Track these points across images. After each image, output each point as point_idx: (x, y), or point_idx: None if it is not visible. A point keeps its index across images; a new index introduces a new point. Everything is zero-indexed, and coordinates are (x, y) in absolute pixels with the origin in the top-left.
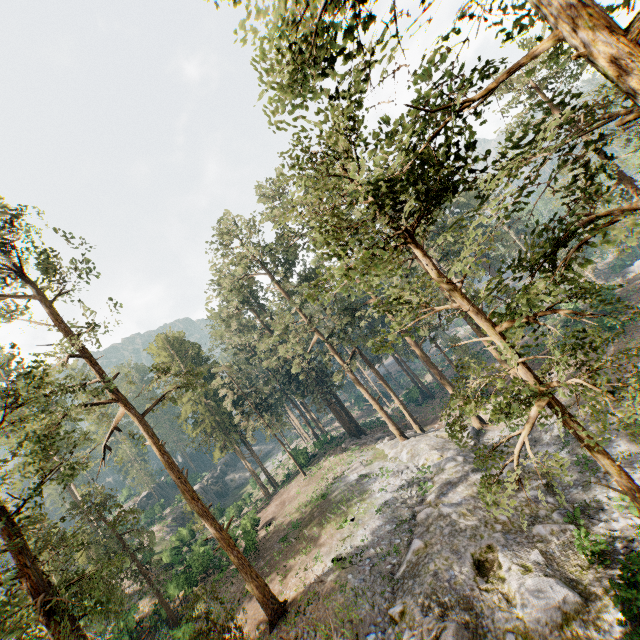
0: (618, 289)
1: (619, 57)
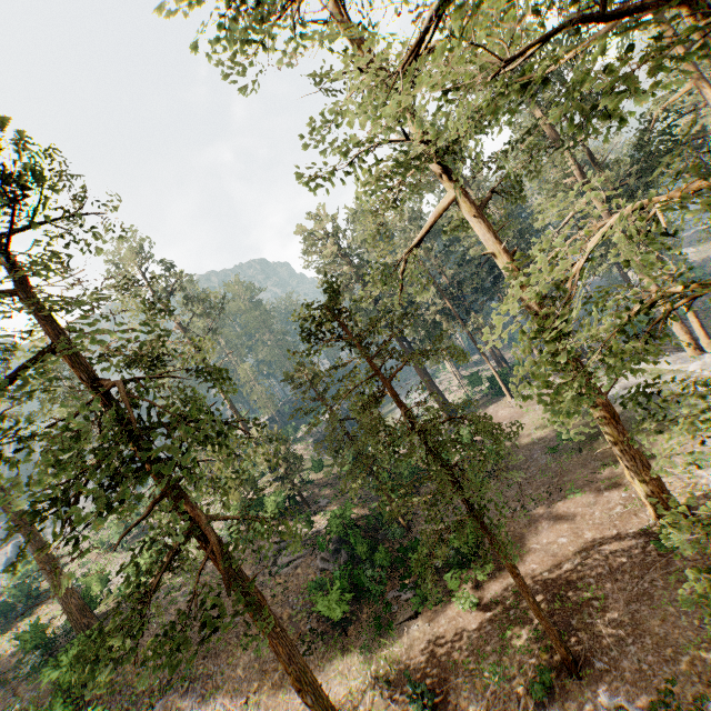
0: None
1: None
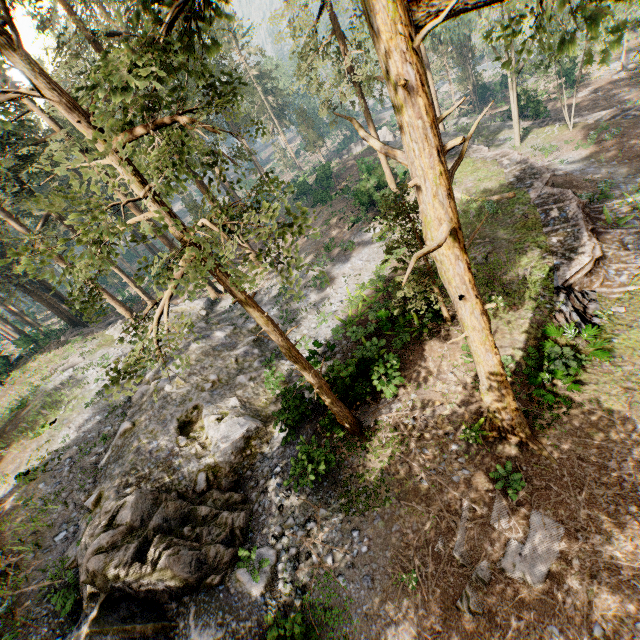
0: (336, 168)
1: None
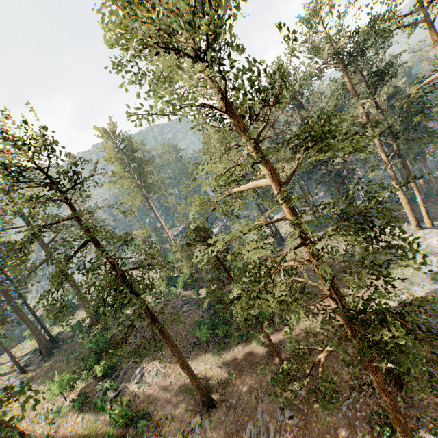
0: None
1: None
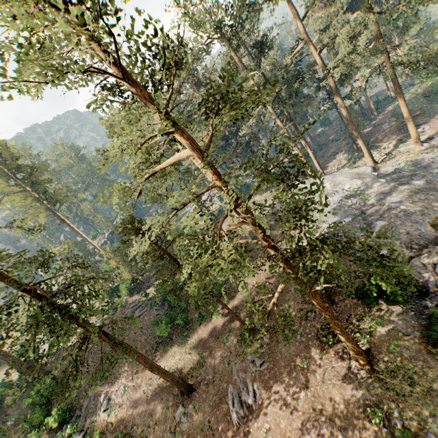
0: None
1: None
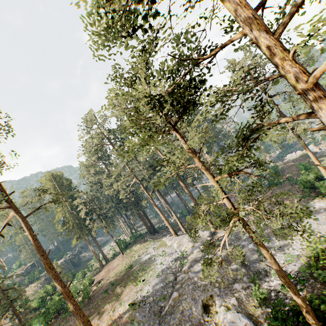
0: (280, 167)
1: (271, 45)
